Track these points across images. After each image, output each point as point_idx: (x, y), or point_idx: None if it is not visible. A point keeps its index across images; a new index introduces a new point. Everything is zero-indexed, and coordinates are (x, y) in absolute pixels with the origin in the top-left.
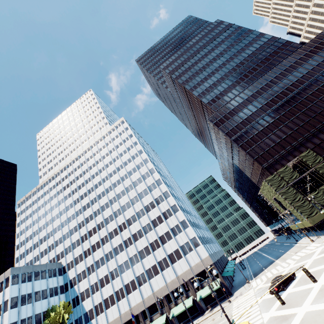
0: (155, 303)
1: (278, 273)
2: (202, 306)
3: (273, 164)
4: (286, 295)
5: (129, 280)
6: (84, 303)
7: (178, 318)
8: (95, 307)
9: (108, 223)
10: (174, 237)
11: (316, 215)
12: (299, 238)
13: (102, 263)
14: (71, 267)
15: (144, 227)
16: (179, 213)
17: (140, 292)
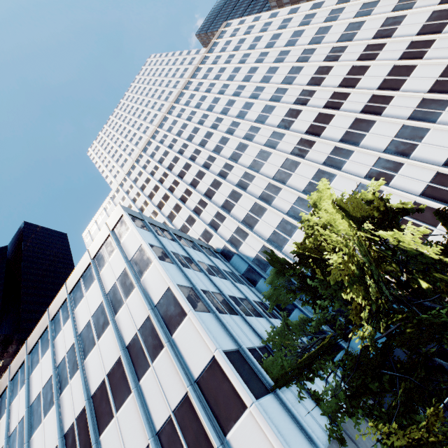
0: None
1: None
2: None
3: None
4: None
5: None
6: None
7: None
8: None
9: (291, 123)
10: None
11: None
12: None
13: None
14: (240, 238)
15: (403, 56)
16: None
17: None
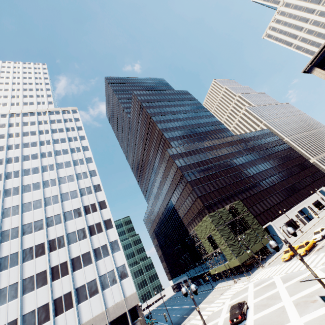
0: None
1: (215, 312)
2: None
3: (212, 205)
4: (253, 322)
5: None
6: None
7: None
8: None
9: None
10: (95, 261)
11: (243, 255)
12: (213, 285)
13: None
14: None
15: (52, 241)
16: (112, 230)
17: None
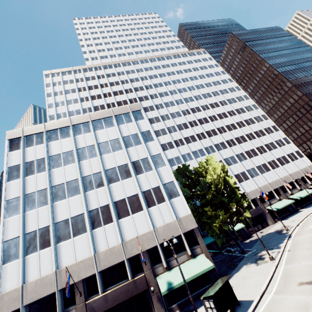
0: (269, 192)
1: None
2: None
3: None
4: None
5: (239, 171)
6: None
7: (294, 204)
8: None
9: (203, 123)
10: (279, 147)
11: None
12: None
13: (201, 154)
14: None
15: (247, 135)
16: (280, 132)
17: (253, 182)
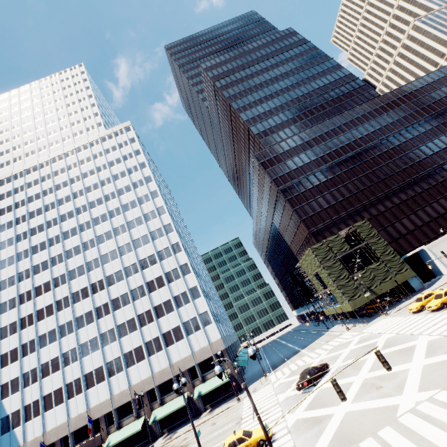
0: (130, 402)
1: (306, 364)
2: (199, 405)
3: (322, 231)
4: (317, 392)
5: (95, 367)
6: (6, 401)
7: (161, 422)
8: (26, 407)
9: (74, 278)
10: (177, 309)
11: (359, 299)
12: (331, 325)
13: (50, 339)
14: None
15: (133, 290)
16: (190, 276)
17: (109, 385)
